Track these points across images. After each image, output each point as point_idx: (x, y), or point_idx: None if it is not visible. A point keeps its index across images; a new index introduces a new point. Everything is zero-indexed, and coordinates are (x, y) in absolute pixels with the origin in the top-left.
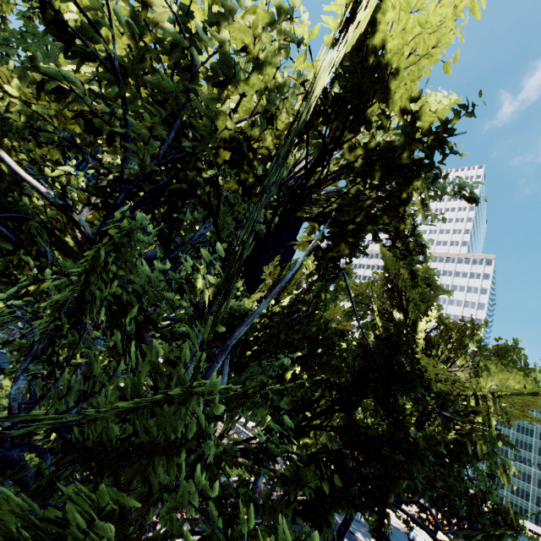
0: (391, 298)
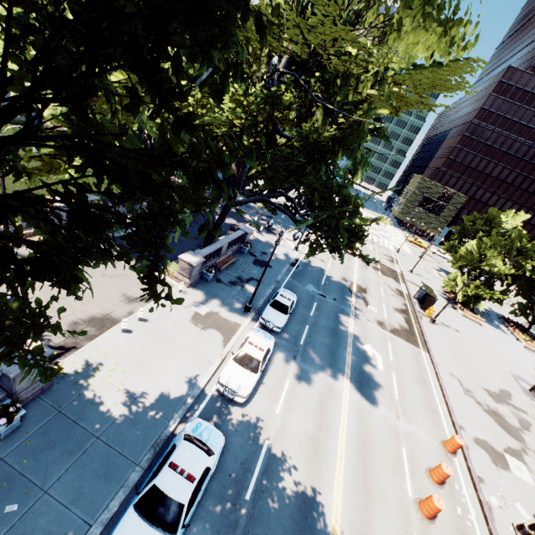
0: None
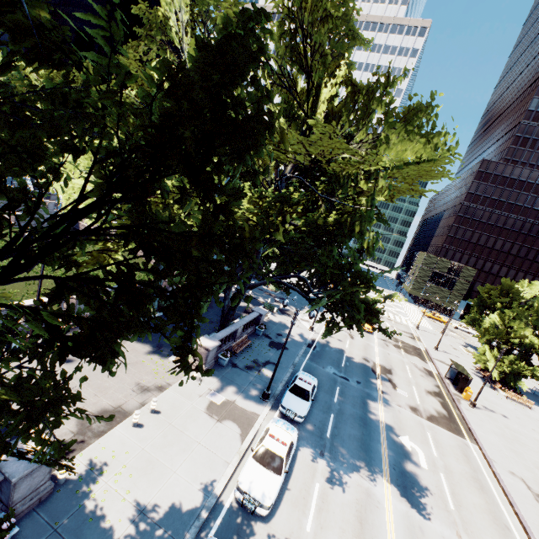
0: (293, 51)
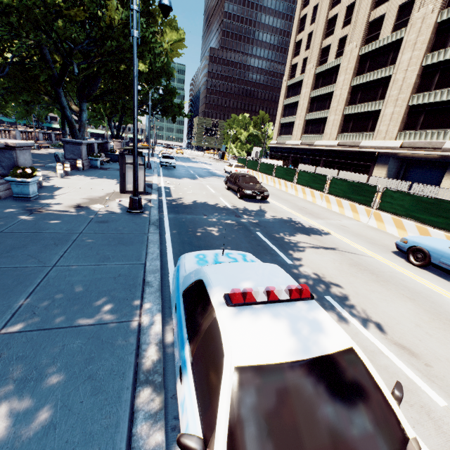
0: None
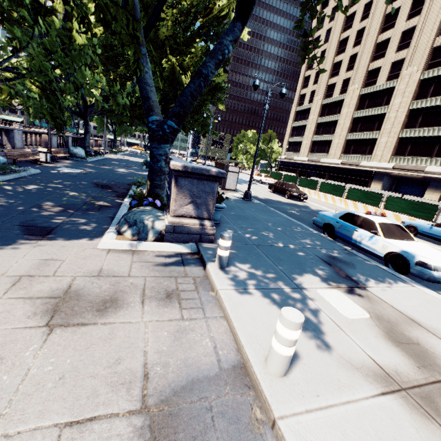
0: None
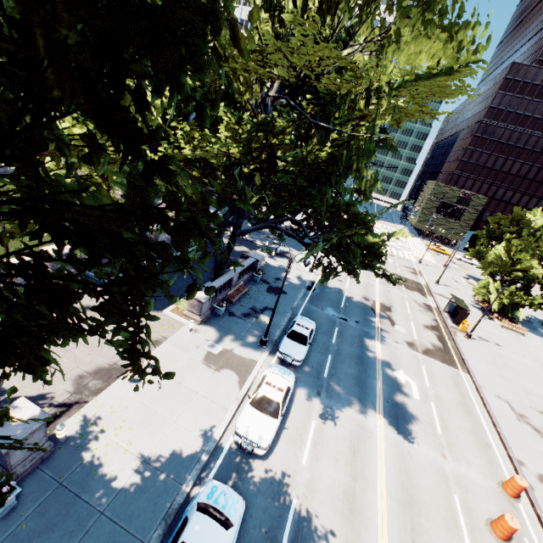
0: None
